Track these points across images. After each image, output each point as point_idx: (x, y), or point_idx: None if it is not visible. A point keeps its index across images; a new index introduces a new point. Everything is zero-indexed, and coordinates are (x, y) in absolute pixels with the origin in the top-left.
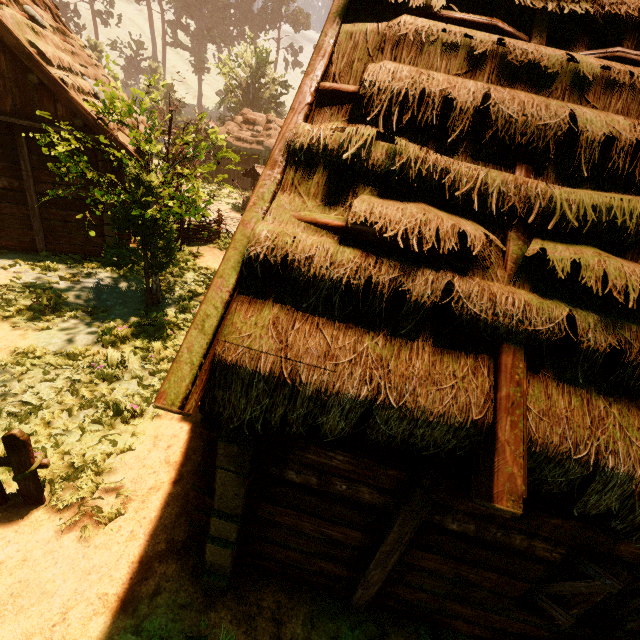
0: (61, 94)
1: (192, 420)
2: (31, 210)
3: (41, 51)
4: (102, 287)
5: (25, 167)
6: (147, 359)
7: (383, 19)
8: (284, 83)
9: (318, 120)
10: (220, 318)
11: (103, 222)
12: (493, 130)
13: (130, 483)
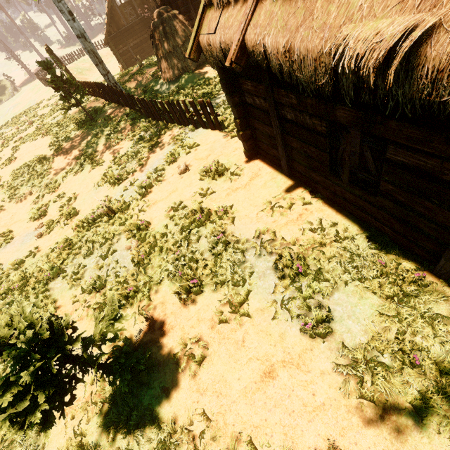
0: None
1: None
2: None
3: None
4: None
5: None
6: None
7: None
8: None
9: None
10: (198, 26)
11: None
12: None
13: None
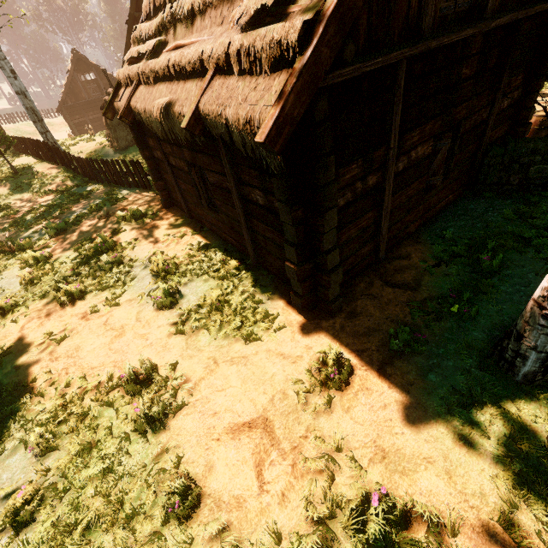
0: None
1: None
2: None
3: None
4: None
5: None
6: None
7: None
8: None
9: None
10: (112, 96)
11: None
12: (156, 4)
13: None
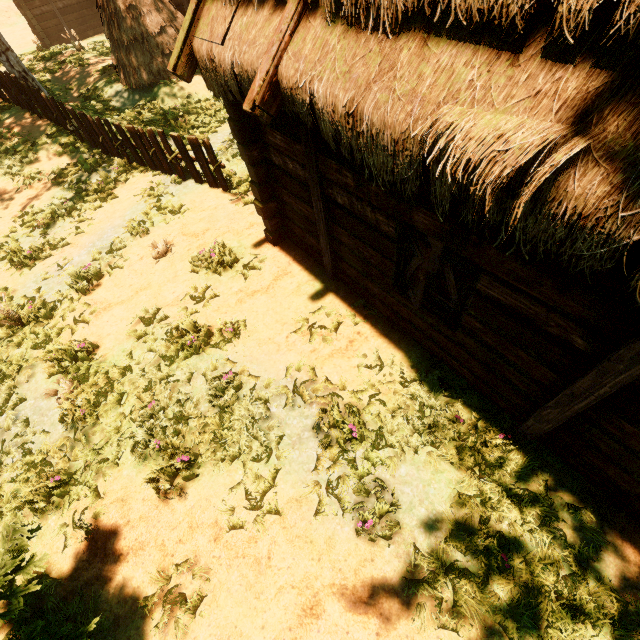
0: None
1: None
2: None
3: None
4: None
5: None
6: None
7: None
8: None
9: None
10: (190, 21)
11: None
12: None
13: None
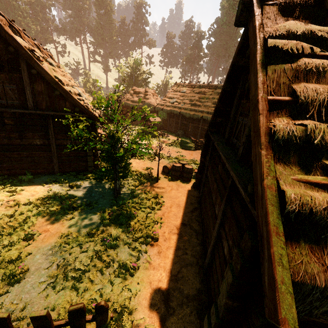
0: (69, 98)
1: (164, 268)
2: (53, 153)
3: (59, 79)
4: (91, 189)
5: (51, 133)
6: (128, 231)
7: (284, 60)
8: (149, 72)
9: (270, 117)
10: (287, 255)
11: (86, 154)
12: None
13: (148, 318)
